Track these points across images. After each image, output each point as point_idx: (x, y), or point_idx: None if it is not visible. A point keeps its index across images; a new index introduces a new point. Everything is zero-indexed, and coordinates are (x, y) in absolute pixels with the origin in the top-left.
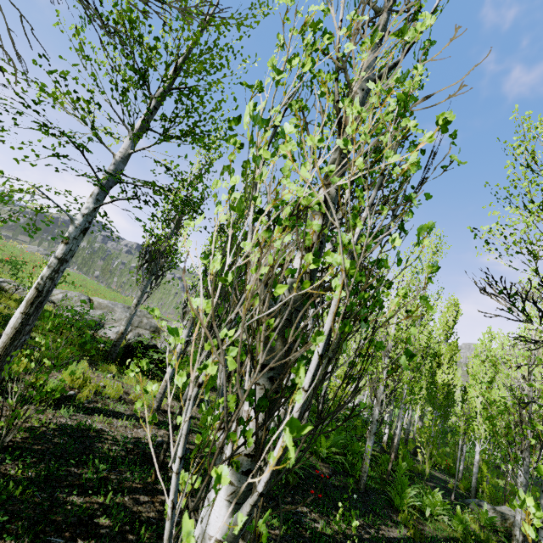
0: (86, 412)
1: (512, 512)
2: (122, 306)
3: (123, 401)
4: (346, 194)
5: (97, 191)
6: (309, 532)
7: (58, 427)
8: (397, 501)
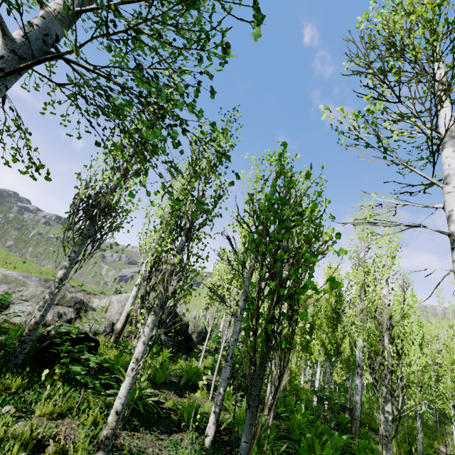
0: None
1: None
2: (37, 279)
3: None
4: (448, 105)
5: (1, 52)
6: None
7: None
8: None
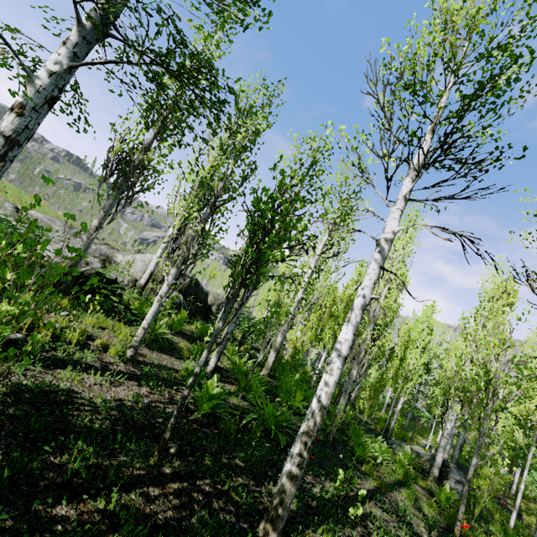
0: (45, 365)
1: (422, 450)
2: (62, 224)
3: (88, 349)
4: (428, 140)
5: (76, 38)
6: (313, 500)
7: (10, 389)
8: (359, 452)
